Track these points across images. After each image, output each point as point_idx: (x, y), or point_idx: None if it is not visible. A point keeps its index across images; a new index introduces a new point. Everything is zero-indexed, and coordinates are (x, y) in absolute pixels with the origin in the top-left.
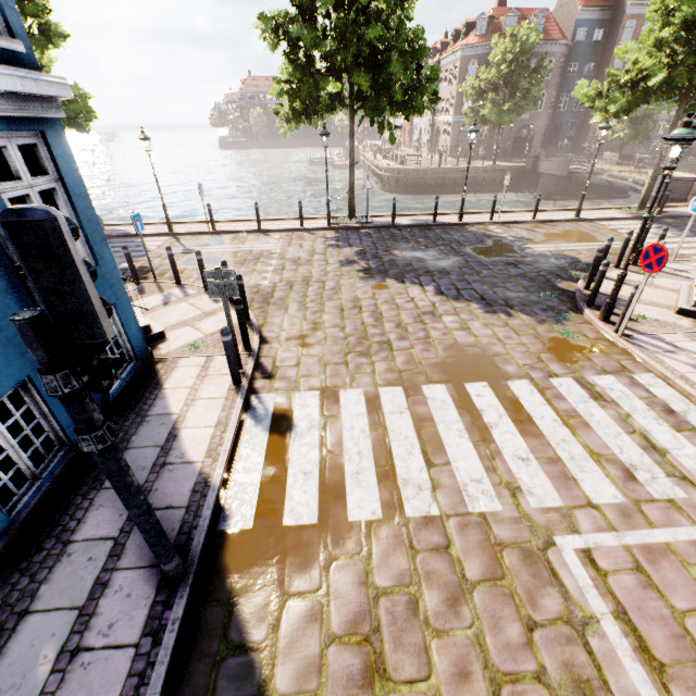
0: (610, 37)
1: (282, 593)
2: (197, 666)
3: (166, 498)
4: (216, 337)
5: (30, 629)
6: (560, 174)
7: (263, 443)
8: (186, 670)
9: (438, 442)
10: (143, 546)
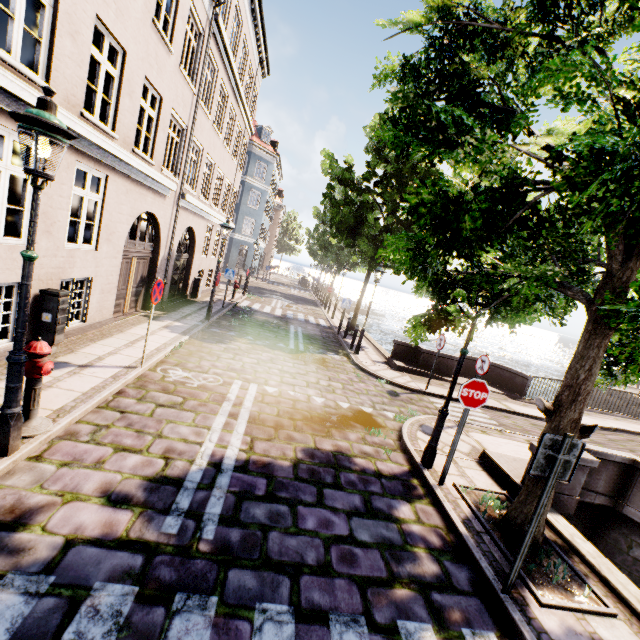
0: None
1: None
2: None
3: None
4: None
5: None
6: None
7: None
8: None
9: None
10: None
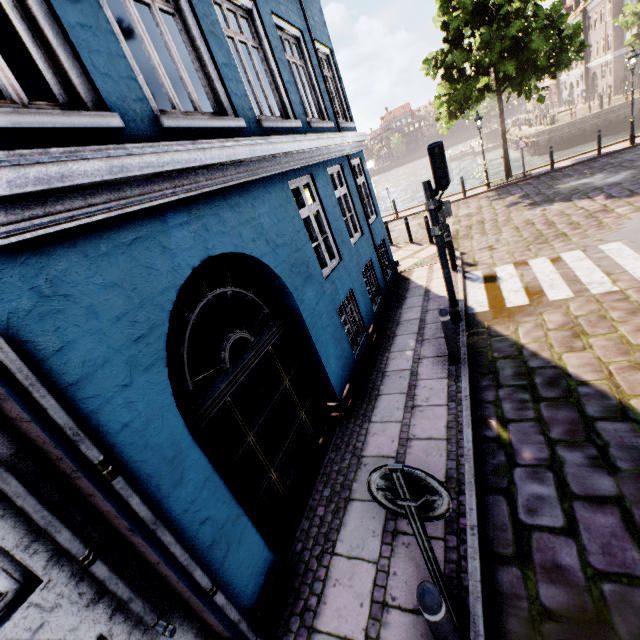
0: None
1: (515, 323)
2: (478, 341)
3: (436, 307)
4: (430, 258)
5: (399, 338)
6: None
7: (481, 287)
8: (474, 342)
9: (615, 265)
10: (434, 318)
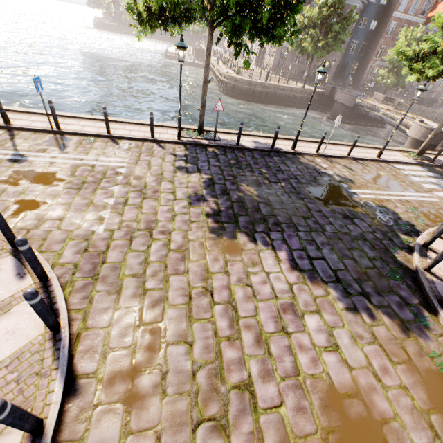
0: (392, 4)
1: None
2: None
3: None
4: None
5: None
6: (348, 104)
7: None
8: None
9: None
10: None
